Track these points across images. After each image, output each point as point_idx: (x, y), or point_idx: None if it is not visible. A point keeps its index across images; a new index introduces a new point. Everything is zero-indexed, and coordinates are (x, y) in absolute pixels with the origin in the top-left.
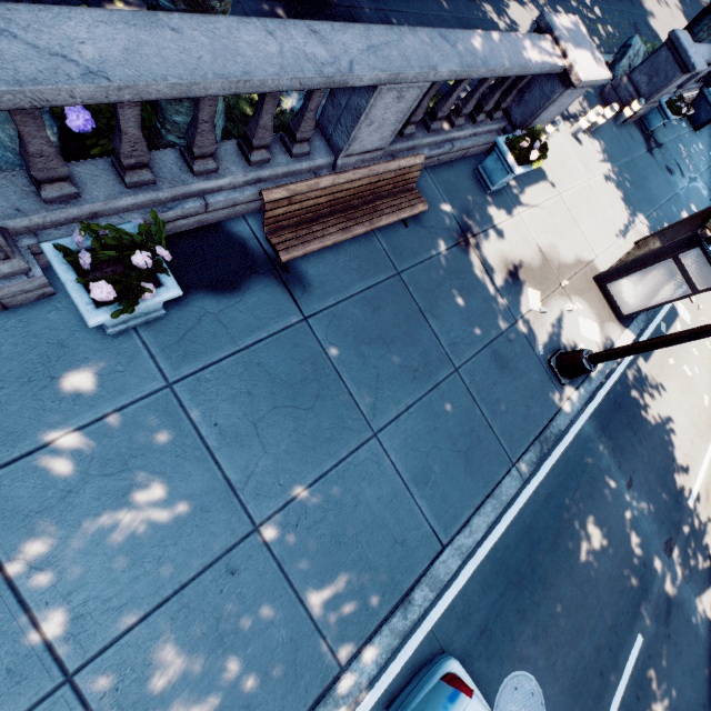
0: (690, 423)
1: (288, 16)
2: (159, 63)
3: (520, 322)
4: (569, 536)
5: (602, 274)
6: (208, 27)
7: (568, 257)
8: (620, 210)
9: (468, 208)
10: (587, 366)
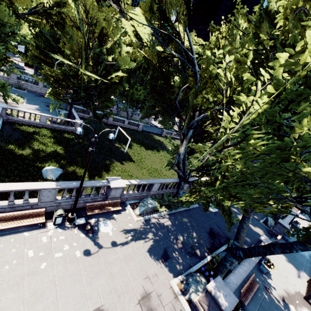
0: None
1: (212, 239)
2: (238, 280)
3: None
4: None
5: (305, 297)
6: (237, 270)
7: (292, 291)
8: (295, 270)
9: (262, 280)
10: None
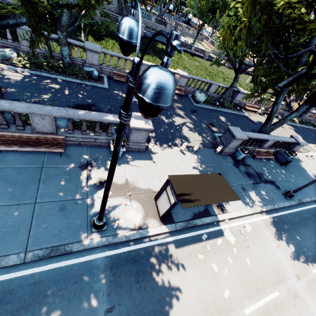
0: (200, 301)
1: None
2: None
3: (89, 199)
4: (32, 313)
5: (155, 196)
6: None
7: (143, 186)
8: None
9: (97, 158)
10: (95, 220)
